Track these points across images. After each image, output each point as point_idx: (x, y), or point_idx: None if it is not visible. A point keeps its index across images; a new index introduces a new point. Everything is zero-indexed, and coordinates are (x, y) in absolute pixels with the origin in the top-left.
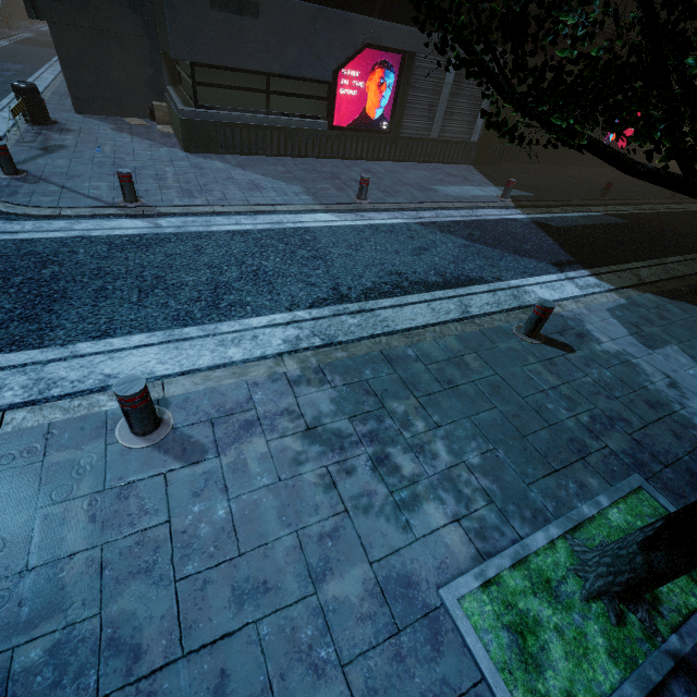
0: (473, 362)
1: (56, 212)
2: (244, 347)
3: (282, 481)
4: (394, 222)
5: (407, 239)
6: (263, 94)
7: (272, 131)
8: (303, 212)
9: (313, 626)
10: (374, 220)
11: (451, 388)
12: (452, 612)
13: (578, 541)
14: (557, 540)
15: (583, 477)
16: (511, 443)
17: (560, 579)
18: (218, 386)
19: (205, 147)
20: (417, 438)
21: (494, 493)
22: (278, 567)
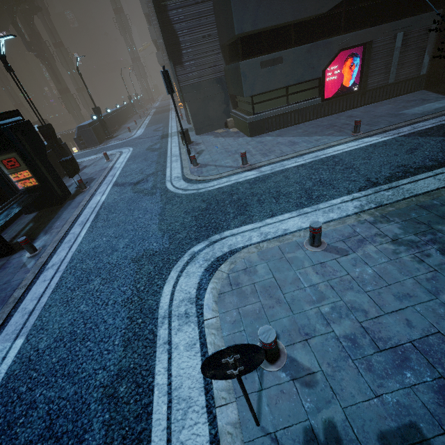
0: None
1: (220, 176)
2: (336, 213)
3: (392, 260)
4: (384, 139)
5: (399, 146)
6: (284, 97)
7: (291, 113)
8: (325, 149)
9: (443, 309)
10: (370, 142)
11: None
12: None
13: None
14: None
15: None
16: None
17: None
18: (335, 228)
19: (259, 132)
20: None
21: None
22: (411, 289)
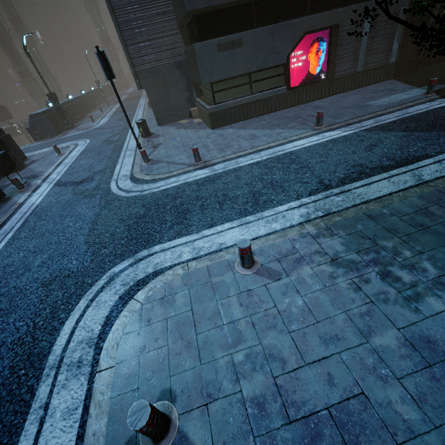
0: (436, 210)
1: (170, 175)
2: (280, 222)
3: (327, 287)
4: (346, 134)
5: (359, 142)
6: (247, 85)
7: (255, 103)
8: (285, 144)
9: (372, 358)
10: (331, 136)
11: (424, 229)
12: None
13: None
14: None
15: None
16: None
17: None
18: (274, 243)
19: (221, 124)
20: (407, 261)
21: None
22: (340, 329)
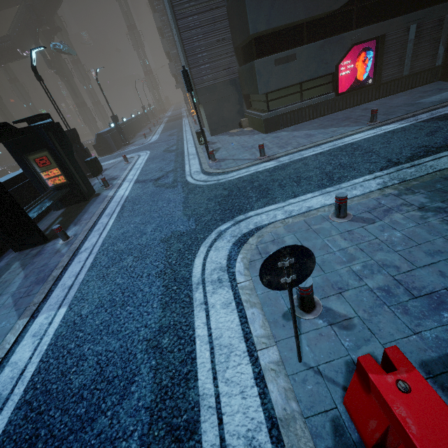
0: None
1: (239, 167)
2: (359, 190)
3: (421, 224)
4: (403, 126)
5: (418, 130)
6: (298, 93)
7: (305, 109)
8: (342, 138)
9: None
10: (388, 129)
11: None
12: None
13: None
14: None
15: None
16: None
17: None
18: (360, 202)
19: (274, 128)
20: None
21: None
22: (442, 247)
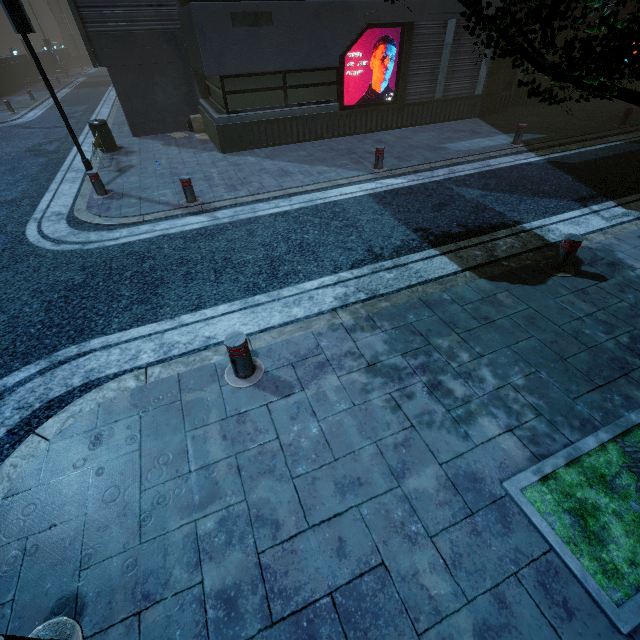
0: (505, 299)
1: (140, 219)
2: (304, 307)
3: (356, 406)
4: (411, 184)
5: (426, 197)
6: (280, 90)
7: (291, 121)
8: (329, 189)
9: (401, 509)
10: (392, 185)
11: (488, 323)
12: (517, 499)
13: (629, 443)
14: (607, 444)
15: (627, 390)
16: (552, 366)
17: (614, 475)
18: (291, 338)
19: (237, 146)
20: (464, 367)
21: (542, 408)
22: (366, 468)
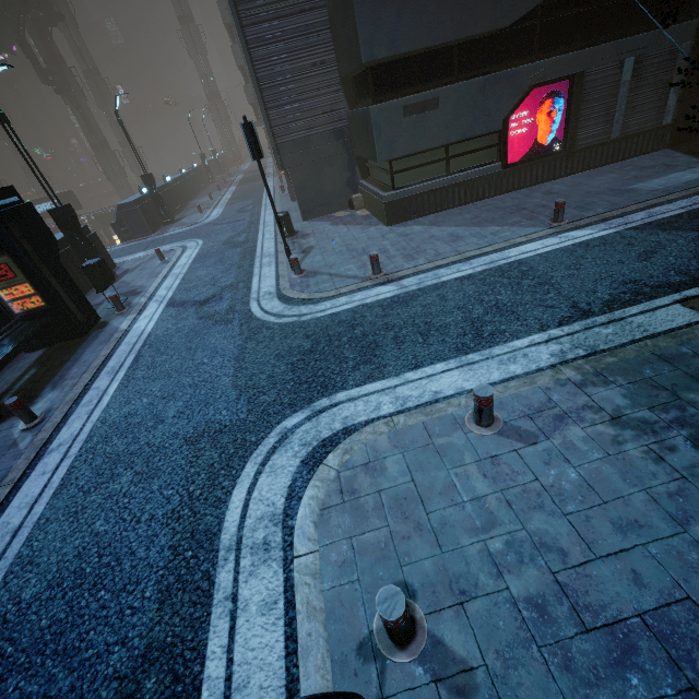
0: None
1: (337, 292)
2: (520, 364)
3: (611, 456)
4: (603, 234)
5: (626, 246)
6: (442, 161)
7: (453, 187)
8: (507, 248)
9: (695, 553)
10: (580, 238)
11: None
12: None
13: None
14: None
15: None
16: None
17: None
18: (518, 392)
19: (402, 218)
20: None
21: None
22: (641, 513)
